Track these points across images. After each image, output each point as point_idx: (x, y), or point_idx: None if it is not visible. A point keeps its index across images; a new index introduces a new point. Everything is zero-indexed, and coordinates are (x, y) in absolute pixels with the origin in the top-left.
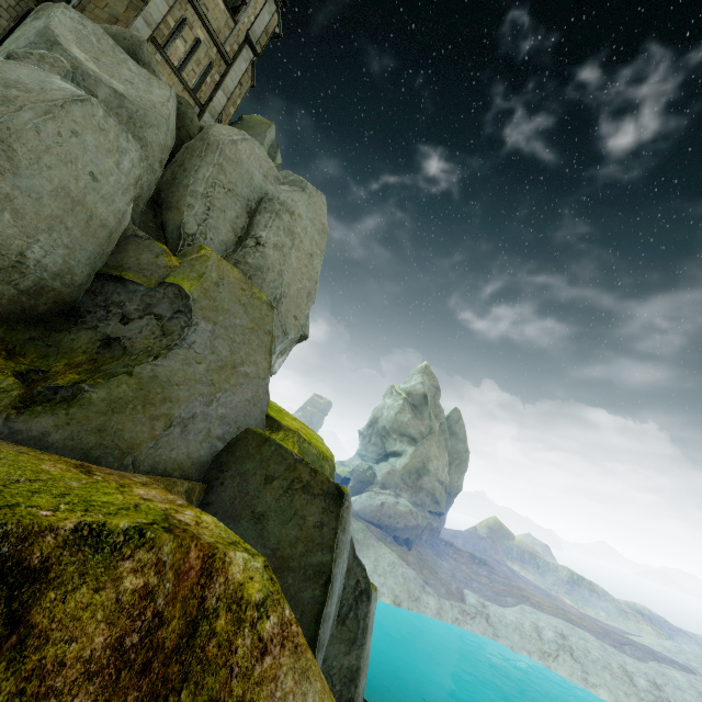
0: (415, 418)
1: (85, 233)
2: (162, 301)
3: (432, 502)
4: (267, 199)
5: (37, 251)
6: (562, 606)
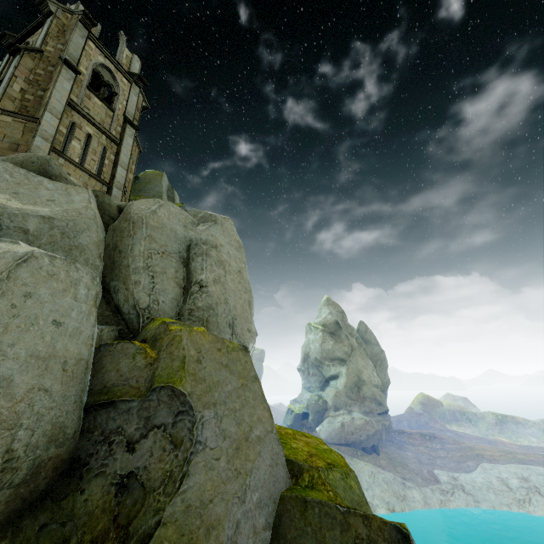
0: (336, 343)
1: (63, 381)
2: (159, 408)
3: (377, 405)
4: (193, 245)
5: (23, 435)
6: (504, 447)
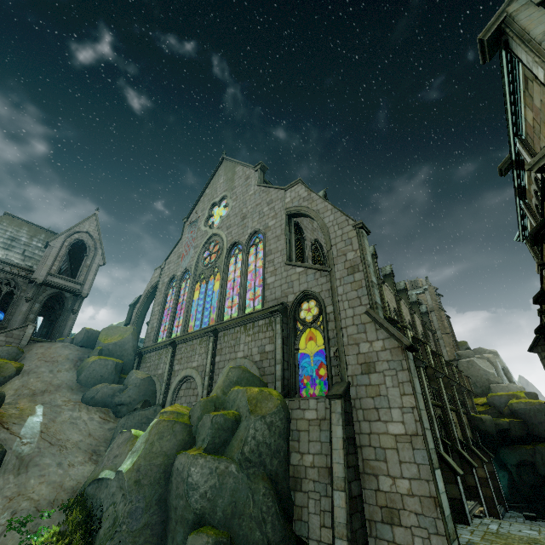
0: None
1: None
2: None
3: None
4: (504, 368)
5: None
6: None
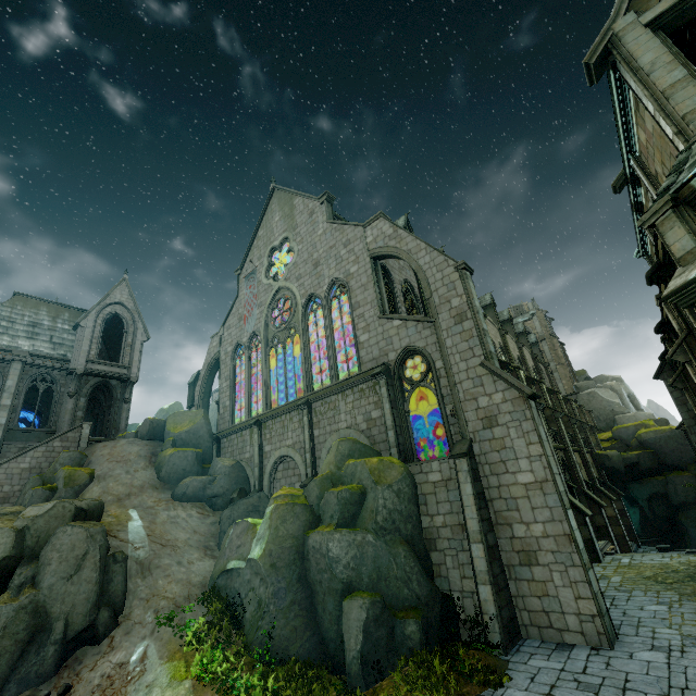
0: None
1: None
2: None
3: None
4: (629, 395)
5: None
6: None
